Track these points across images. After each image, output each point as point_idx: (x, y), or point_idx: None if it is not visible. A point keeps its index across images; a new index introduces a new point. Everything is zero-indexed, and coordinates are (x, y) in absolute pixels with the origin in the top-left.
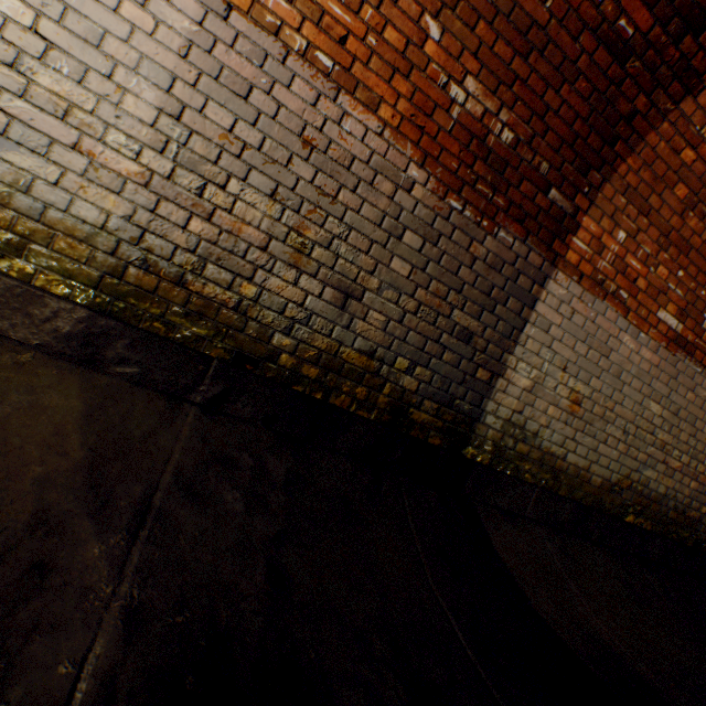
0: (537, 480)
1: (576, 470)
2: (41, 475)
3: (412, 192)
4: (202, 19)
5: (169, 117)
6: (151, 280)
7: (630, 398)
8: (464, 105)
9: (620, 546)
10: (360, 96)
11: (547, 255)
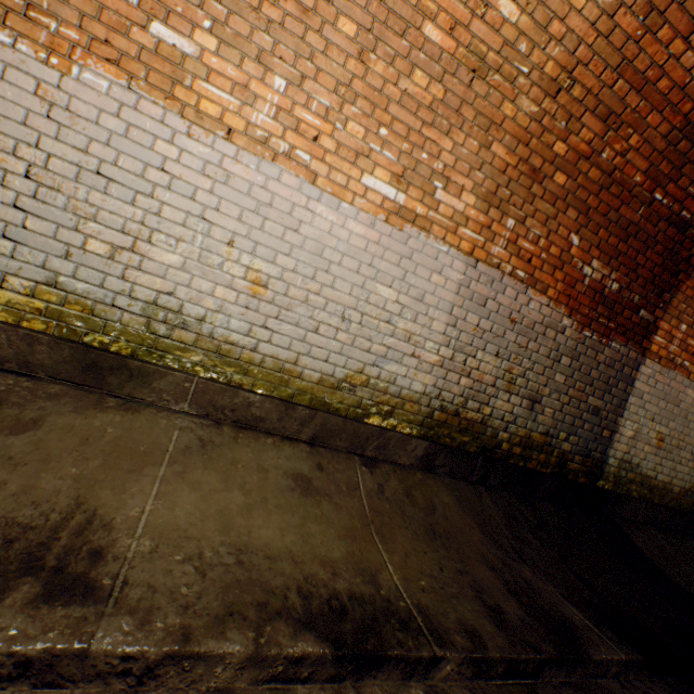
0: (640, 495)
1: (662, 484)
2: (479, 540)
3: (564, 333)
4: (464, 271)
5: (450, 327)
6: (443, 416)
7: (693, 430)
8: (591, 275)
9: None
10: (537, 287)
11: (639, 350)
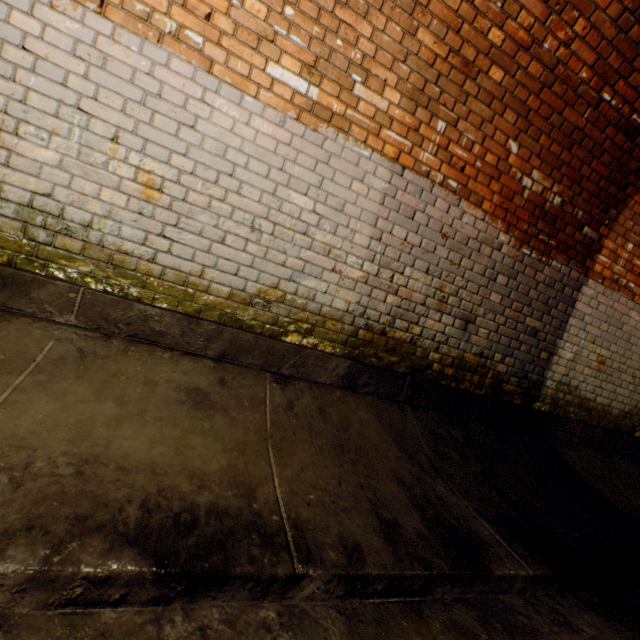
0: (577, 417)
1: (601, 407)
2: (394, 457)
3: (501, 250)
4: (390, 179)
5: (375, 240)
6: (369, 335)
7: (636, 354)
8: (531, 188)
9: (633, 454)
10: (471, 199)
11: (581, 270)
